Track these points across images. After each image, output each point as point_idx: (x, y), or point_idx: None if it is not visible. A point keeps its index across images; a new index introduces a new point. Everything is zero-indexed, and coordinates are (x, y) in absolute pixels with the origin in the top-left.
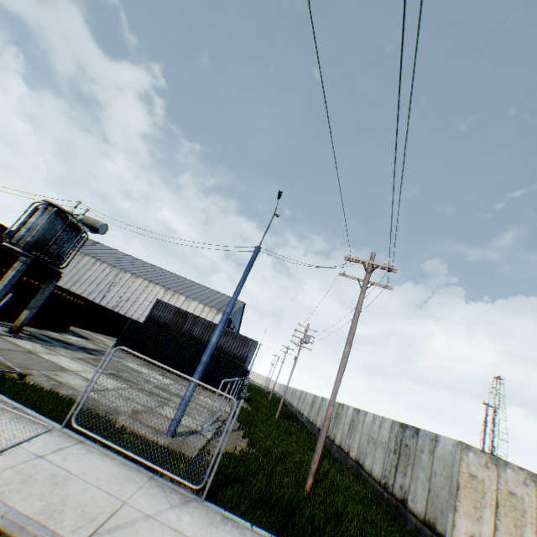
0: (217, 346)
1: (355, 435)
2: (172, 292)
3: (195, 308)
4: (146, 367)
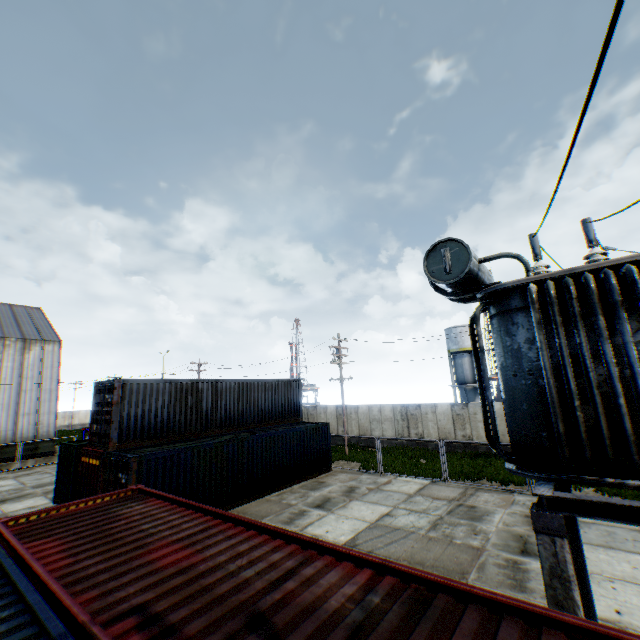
0: (262, 412)
1: (475, 426)
2: None
3: None
4: (300, 519)
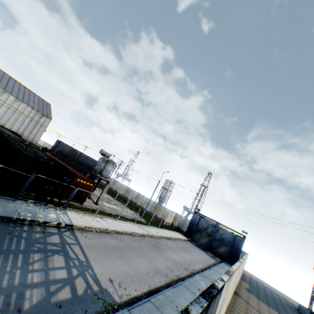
0: (89, 166)
1: (139, 200)
2: (2, 90)
3: (25, 109)
4: None
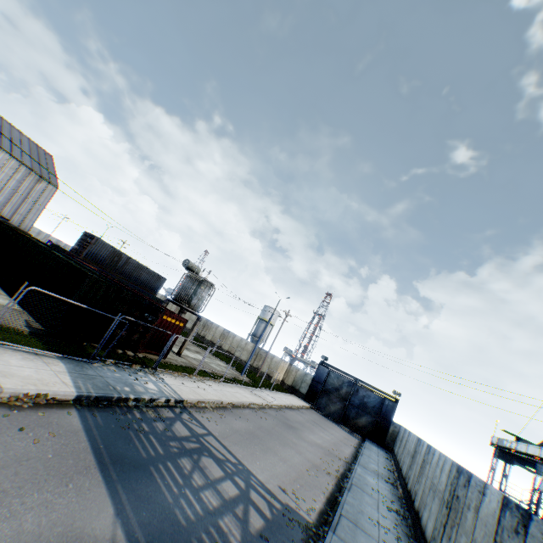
0: (141, 281)
1: (227, 341)
2: None
3: (6, 163)
4: None
